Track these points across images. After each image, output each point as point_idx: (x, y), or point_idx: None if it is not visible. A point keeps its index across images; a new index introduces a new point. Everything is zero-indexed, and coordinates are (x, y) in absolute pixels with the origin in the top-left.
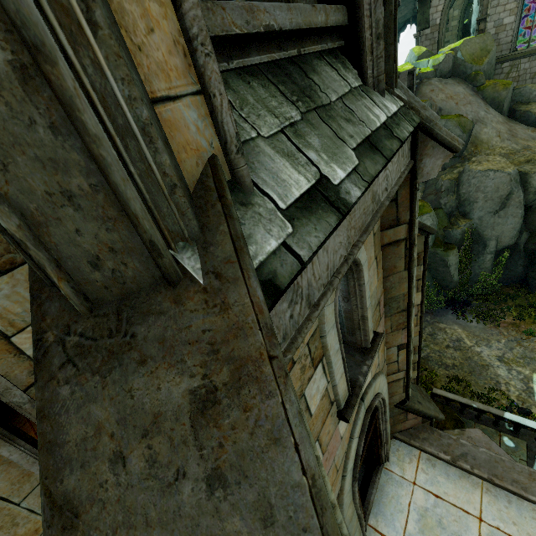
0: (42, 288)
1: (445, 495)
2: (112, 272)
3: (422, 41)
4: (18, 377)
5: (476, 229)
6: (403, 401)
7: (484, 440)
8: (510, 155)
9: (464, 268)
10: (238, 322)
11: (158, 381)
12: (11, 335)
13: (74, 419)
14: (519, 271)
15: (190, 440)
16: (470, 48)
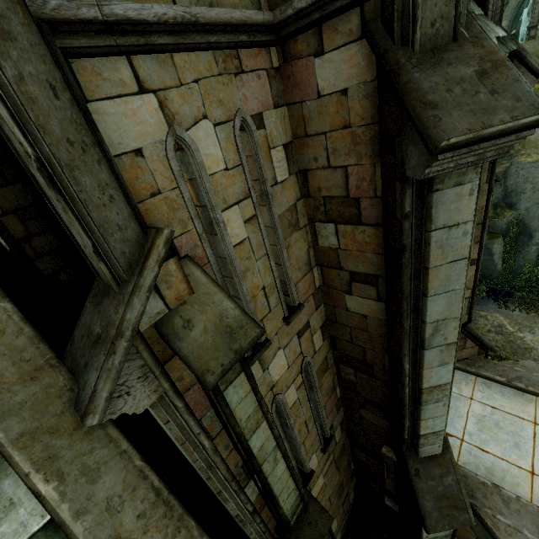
0: (392, 47)
1: (500, 407)
2: (436, 31)
3: None
4: (269, 177)
5: (522, 220)
6: (465, 323)
7: (537, 368)
8: None
9: (508, 258)
10: (490, 51)
11: (459, 69)
12: (271, 148)
13: (424, 82)
14: None
15: (479, 83)
16: None
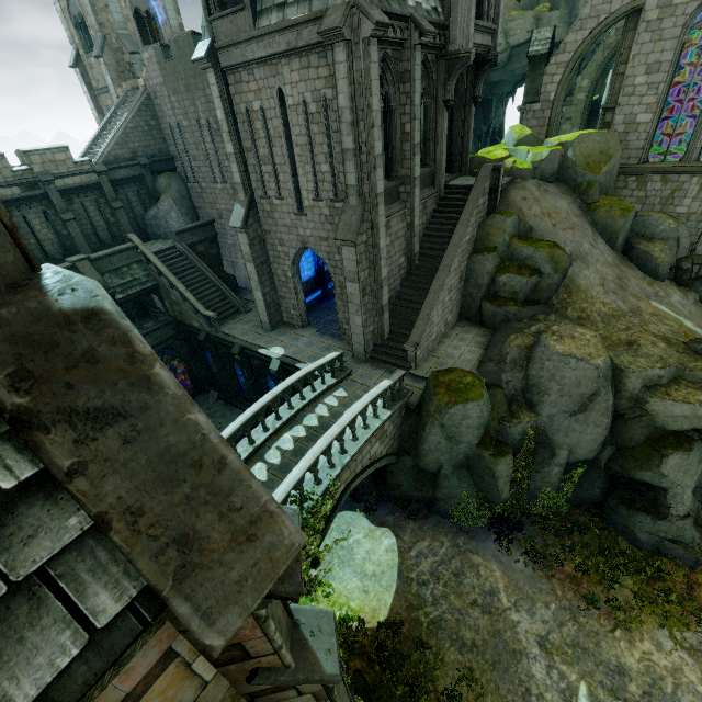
0: None
1: None
2: None
3: (528, 118)
4: None
5: (544, 430)
6: None
7: None
8: (612, 318)
9: (520, 479)
10: None
11: None
12: None
13: None
14: (596, 494)
15: None
16: (586, 146)
